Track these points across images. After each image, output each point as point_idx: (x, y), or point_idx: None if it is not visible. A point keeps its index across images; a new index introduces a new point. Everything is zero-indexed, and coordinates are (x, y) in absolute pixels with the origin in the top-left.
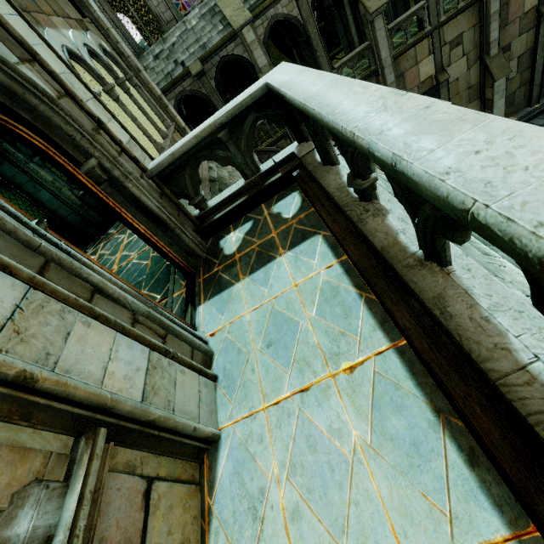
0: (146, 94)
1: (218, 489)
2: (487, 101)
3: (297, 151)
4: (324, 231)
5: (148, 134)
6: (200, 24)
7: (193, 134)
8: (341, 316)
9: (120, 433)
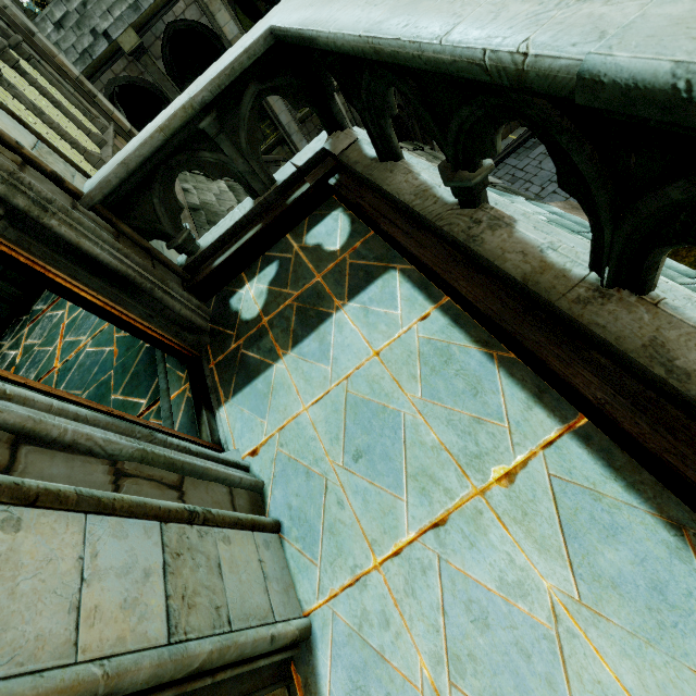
0: (53, 74)
1: None
2: None
3: (329, 146)
4: (400, 264)
5: (70, 138)
6: None
7: (155, 125)
8: (466, 393)
9: None
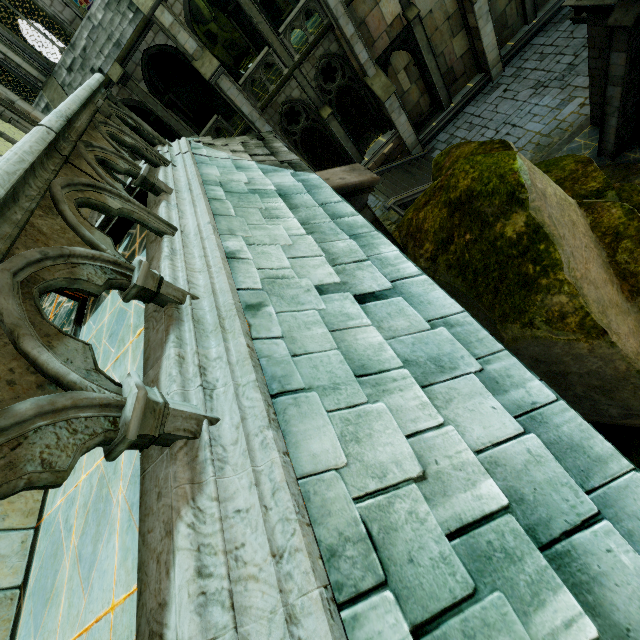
0: (27, 127)
1: None
2: (473, 30)
3: None
4: None
5: None
6: (107, 16)
7: None
8: None
9: None
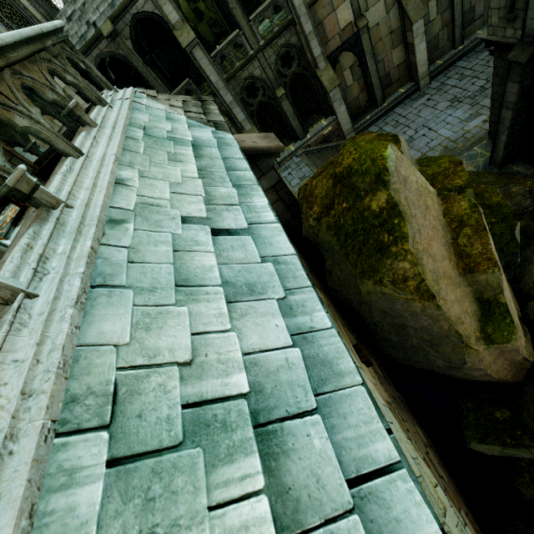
0: None
1: None
2: (410, 46)
3: None
4: None
5: None
6: None
7: None
8: None
9: None
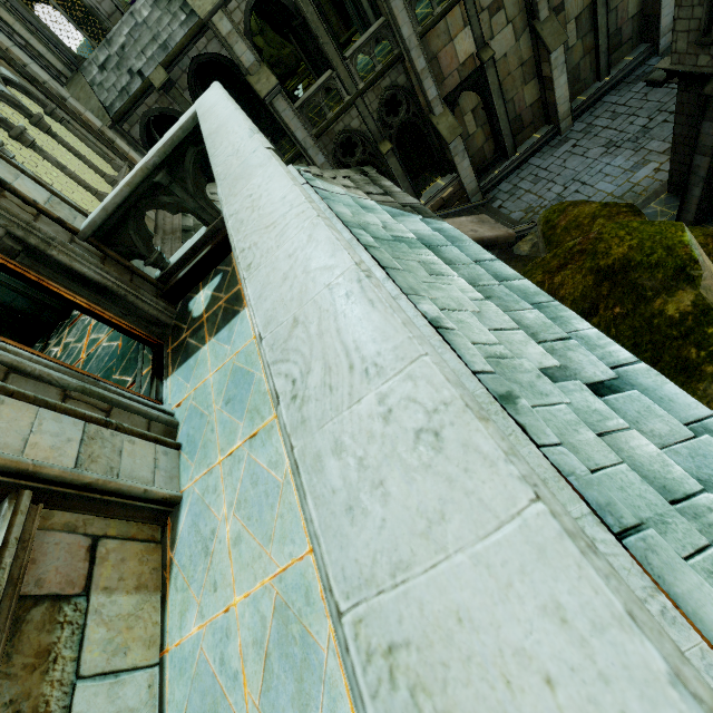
0: (79, 130)
1: (179, 542)
2: (546, 80)
3: None
4: None
5: (85, 184)
6: (154, 14)
7: (125, 182)
8: None
9: (55, 498)
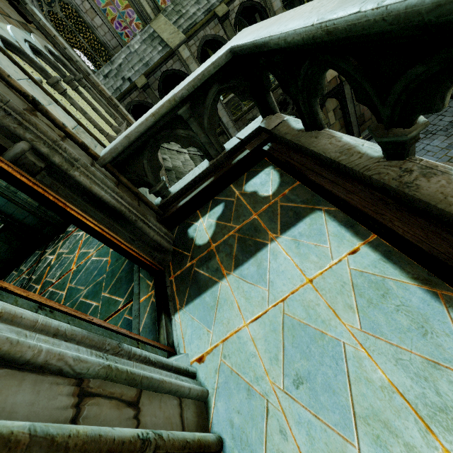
0: (96, 95)
1: None
2: None
3: (264, 124)
4: (325, 206)
5: (99, 127)
6: (142, 47)
7: (150, 112)
8: (413, 331)
9: None
